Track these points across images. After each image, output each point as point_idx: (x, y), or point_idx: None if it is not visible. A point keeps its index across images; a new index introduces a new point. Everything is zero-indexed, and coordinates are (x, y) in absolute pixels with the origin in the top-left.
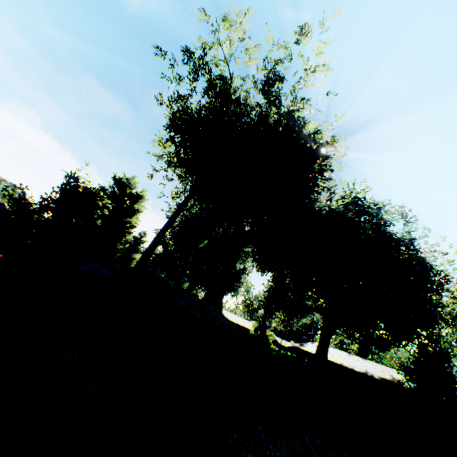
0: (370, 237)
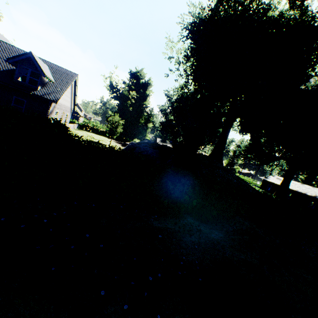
0: None
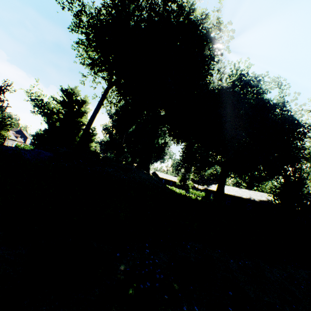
0: (251, 105)
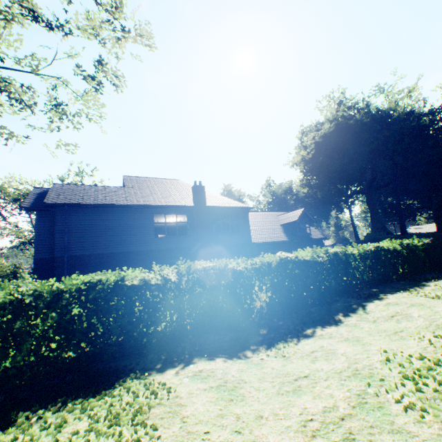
0: None
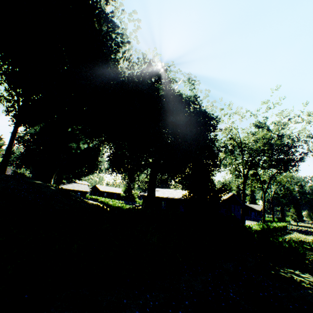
0: (161, 95)
